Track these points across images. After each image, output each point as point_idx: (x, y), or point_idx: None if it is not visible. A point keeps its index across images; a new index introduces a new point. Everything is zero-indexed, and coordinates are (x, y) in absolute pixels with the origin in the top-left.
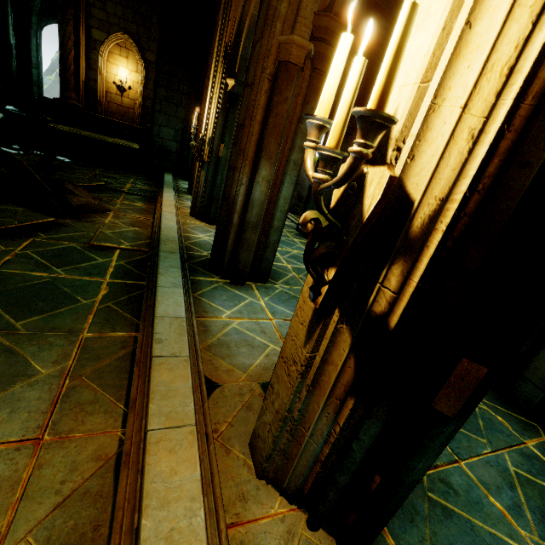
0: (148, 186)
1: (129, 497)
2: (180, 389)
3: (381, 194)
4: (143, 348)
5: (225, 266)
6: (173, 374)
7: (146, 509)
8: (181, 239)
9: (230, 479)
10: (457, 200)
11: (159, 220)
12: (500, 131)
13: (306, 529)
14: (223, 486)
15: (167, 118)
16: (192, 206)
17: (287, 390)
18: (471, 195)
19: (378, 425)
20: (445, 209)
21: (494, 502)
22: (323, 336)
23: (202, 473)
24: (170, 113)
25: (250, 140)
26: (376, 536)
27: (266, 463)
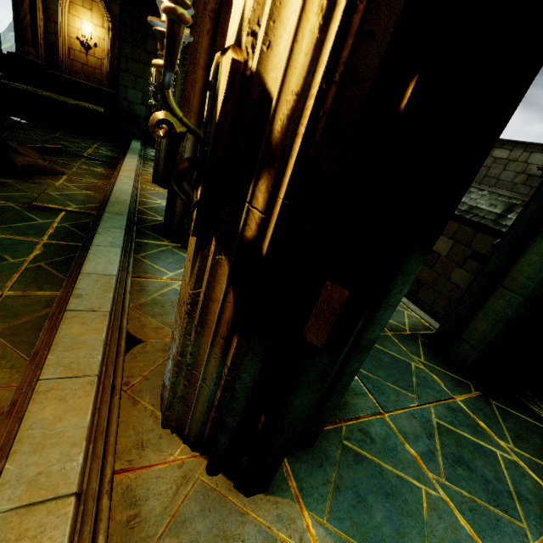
0: (113, 153)
1: (4, 445)
2: (90, 342)
3: (227, 84)
4: (60, 303)
5: (174, 229)
6: (85, 327)
7: (14, 454)
8: (135, 203)
9: (131, 428)
10: (314, 94)
11: (113, 183)
12: (351, 1)
13: (205, 474)
14: (121, 435)
15: (134, 79)
16: (154, 172)
17: (179, 333)
18: (328, 88)
19: (256, 361)
20: (306, 108)
21: (409, 449)
22: (204, 270)
23: (94, 421)
24: (137, 74)
25: (194, 88)
26: (272, 477)
27: (168, 412)
